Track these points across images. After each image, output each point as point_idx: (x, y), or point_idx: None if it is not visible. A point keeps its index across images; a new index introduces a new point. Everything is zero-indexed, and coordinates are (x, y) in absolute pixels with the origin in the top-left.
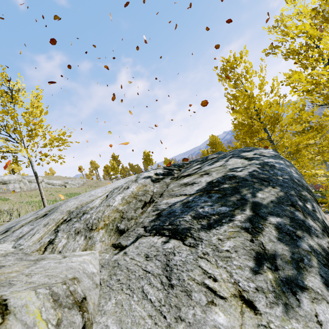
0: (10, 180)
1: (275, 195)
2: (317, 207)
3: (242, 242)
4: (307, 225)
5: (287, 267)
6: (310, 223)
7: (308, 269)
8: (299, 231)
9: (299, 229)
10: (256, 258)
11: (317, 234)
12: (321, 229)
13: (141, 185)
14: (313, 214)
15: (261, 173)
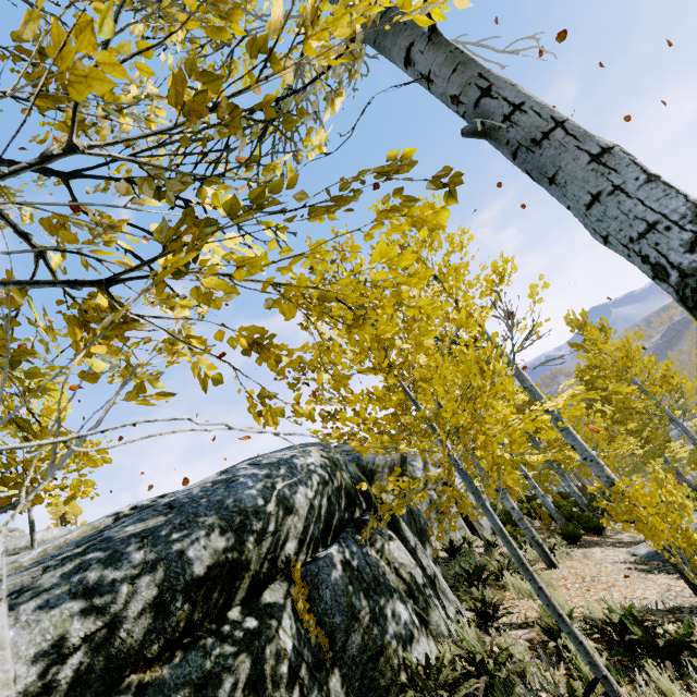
0: (45, 540)
1: (149, 526)
2: (204, 535)
3: (23, 580)
4: (122, 558)
5: (28, 596)
6: (134, 555)
7: (44, 596)
8: (98, 564)
9: (101, 562)
10: (13, 592)
11: (124, 566)
12: (142, 561)
13: (90, 528)
14: (164, 545)
15: (190, 496)
